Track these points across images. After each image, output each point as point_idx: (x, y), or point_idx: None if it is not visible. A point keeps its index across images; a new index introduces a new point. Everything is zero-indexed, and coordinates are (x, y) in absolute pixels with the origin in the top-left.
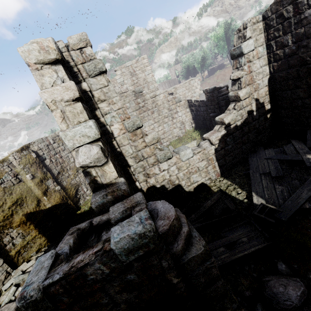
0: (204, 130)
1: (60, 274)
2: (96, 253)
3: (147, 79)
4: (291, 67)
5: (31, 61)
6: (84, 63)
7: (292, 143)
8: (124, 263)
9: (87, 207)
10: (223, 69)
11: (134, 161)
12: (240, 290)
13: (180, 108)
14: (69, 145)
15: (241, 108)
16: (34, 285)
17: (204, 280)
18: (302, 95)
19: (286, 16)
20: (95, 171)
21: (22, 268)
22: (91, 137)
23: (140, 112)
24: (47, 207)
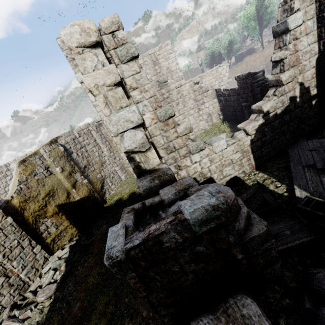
0: (233, 122)
1: (140, 239)
2: (172, 222)
3: (171, 68)
4: None
5: (73, 45)
6: (116, 49)
7: None
8: (196, 234)
9: (113, 201)
10: (253, 54)
11: (165, 152)
12: (283, 282)
13: (207, 98)
14: (113, 130)
15: (282, 94)
16: (117, 247)
17: (262, 260)
18: None
19: None
20: (138, 157)
21: (58, 255)
22: (134, 122)
23: (164, 104)
24: (76, 199)
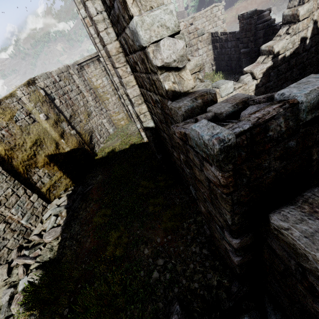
0: (227, 73)
1: (250, 123)
2: (283, 106)
3: None
4: None
5: None
6: None
7: None
8: (300, 123)
9: (104, 153)
10: None
11: None
12: None
13: (201, 43)
14: (145, 38)
15: (295, 33)
16: (225, 132)
17: (315, 169)
18: None
19: None
20: (173, 76)
21: (56, 203)
22: (169, 29)
23: None
24: (66, 150)
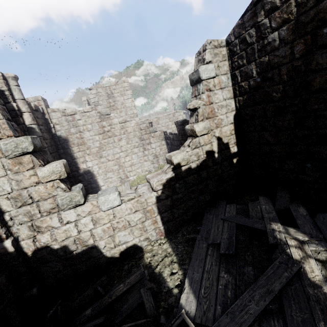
0: None
1: None
2: None
3: (126, 104)
4: (257, 103)
5: None
6: None
7: (259, 201)
8: None
9: None
10: None
11: (13, 203)
12: None
13: (154, 139)
14: None
15: (197, 146)
16: None
17: None
18: (271, 140)
19: (249, 41)
20: None
21: None
22: None
23: (104, 137)
24: None
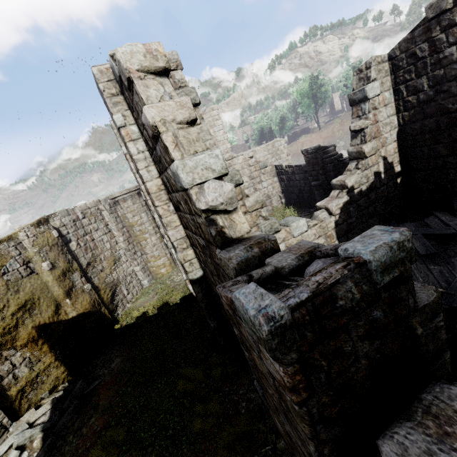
0: (300, 206)
1: (308, 291)
2: (348, 266)
3: (217, 138)
4: (428, 117)
5: (133, 67)
6: None
7: (434, 215)
8: (378, 286)
9: (130, 318)
10: (309, 134)
11: None
12: None
13: (265, 176)
14: (187, 180)
15: (366, 168)
16: (276, 305)
17: (432, 346)
18: (444, 153)
19: (420, 55)
20: (221, 219)
21: (28, 418)
22: (216, 172)
23: None
24: (70, 316)
